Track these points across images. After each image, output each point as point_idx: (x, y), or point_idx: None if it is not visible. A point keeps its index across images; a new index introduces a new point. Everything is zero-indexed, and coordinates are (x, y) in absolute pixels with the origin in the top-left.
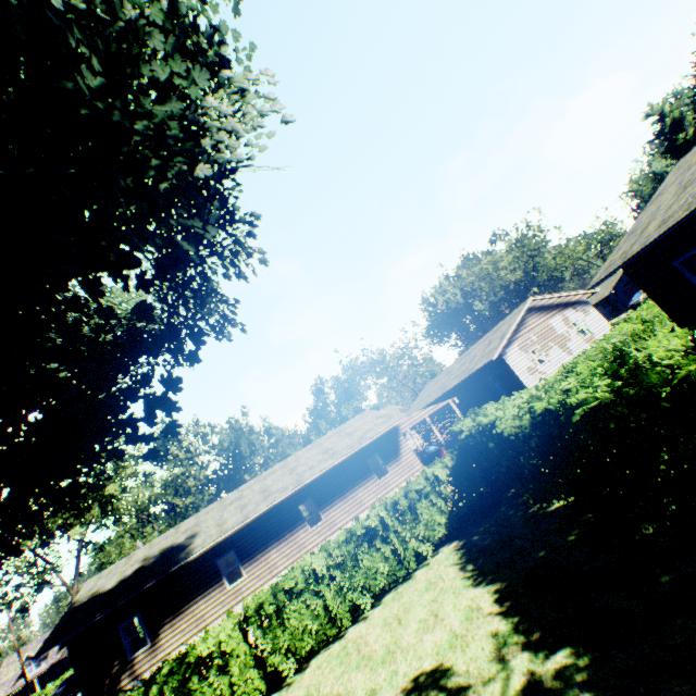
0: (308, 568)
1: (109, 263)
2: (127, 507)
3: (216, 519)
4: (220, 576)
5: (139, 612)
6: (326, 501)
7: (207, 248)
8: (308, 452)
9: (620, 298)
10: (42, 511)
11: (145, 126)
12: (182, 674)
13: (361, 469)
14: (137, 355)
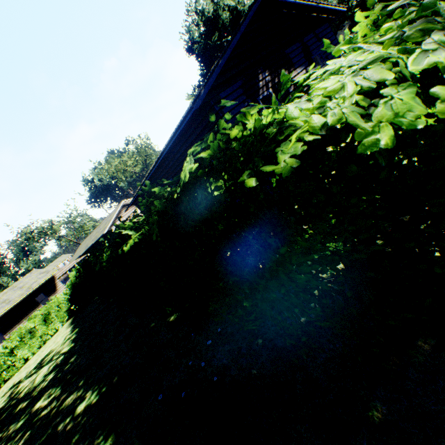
0: None
1: None
2: None
3: None
4: None
5: None
6: (9, 328)
7: None
8: None
9: None
10: None
11: None
12: None
13: (32, 304)
14: None
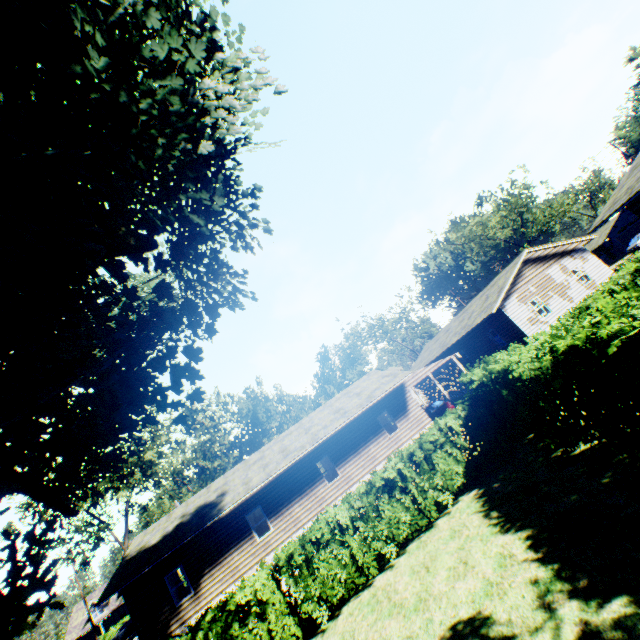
0: (332, 519)
1: (129, 247)
2: (164, 471)
3: (242, 478)
4: (249, 530)
5: (181, 564)
6: (341, 458)
7: (215, 224)
8: (320, 413)
9: (616, 245)
10: (91, 475)
11: (149, 104)
12: (223, 621)
13: (372, 426)
14: (161, 329)
